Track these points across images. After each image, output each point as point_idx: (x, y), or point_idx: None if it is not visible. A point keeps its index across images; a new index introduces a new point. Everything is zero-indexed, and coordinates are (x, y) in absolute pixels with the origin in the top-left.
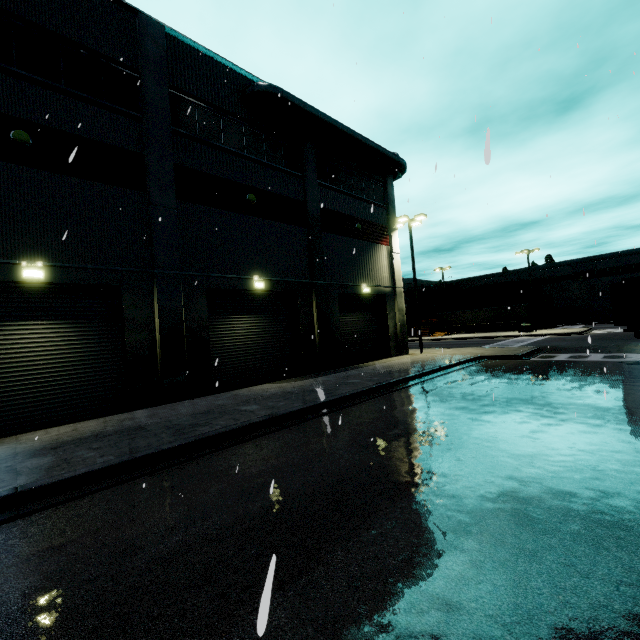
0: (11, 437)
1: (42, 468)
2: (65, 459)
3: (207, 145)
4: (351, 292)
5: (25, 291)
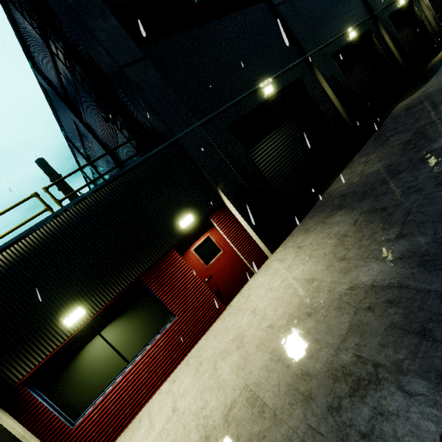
0: (331, 187)
1: None
2: None
3: None
4: (393, 11)
5: (265, 109)
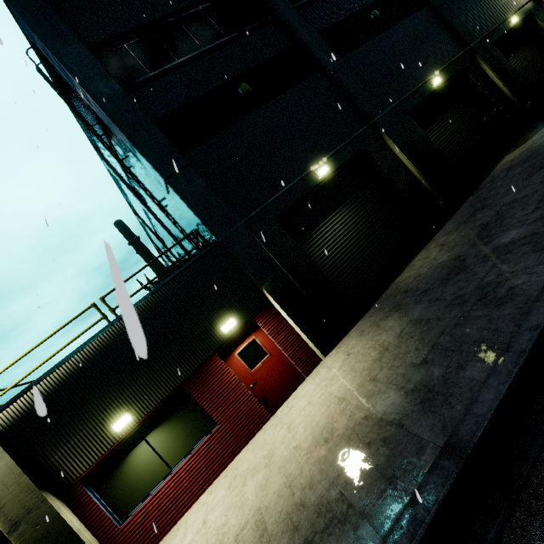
0: (402, 275)
1: (542, 224)
2: (538, 218)
3: (317, 1)
4: (501, 34)
5: (322, 190)
